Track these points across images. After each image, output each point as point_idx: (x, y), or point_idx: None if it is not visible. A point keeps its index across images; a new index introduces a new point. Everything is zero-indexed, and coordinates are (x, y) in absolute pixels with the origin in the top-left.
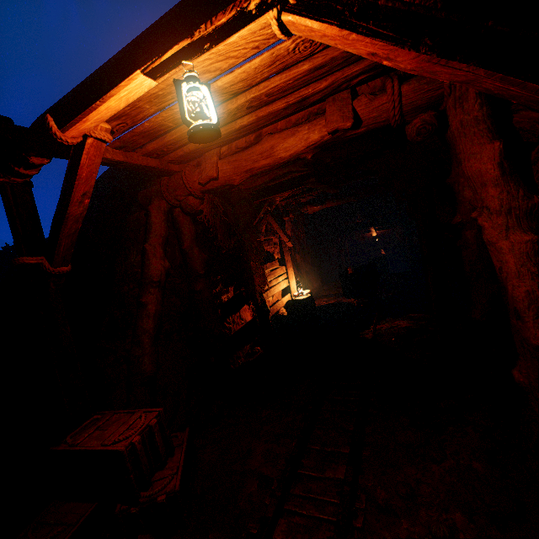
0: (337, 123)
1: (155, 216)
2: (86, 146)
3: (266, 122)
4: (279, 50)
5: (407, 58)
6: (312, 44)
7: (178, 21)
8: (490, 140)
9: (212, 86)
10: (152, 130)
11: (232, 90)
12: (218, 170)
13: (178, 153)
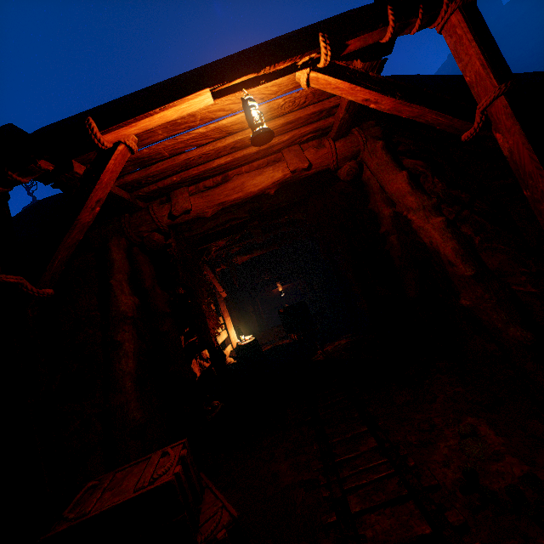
0: (297, 164)
1: (116, 253)
2: (115, 152)
3: (237, 164)
4: (273, 104)
5: (389, 101)
6: (293, 104)
7: (247, 62)
8: (399, 171)
9: (218, 123)
10: (147, 157)
11: (230, 130)
12: (191, 204)
13: (151, 188)
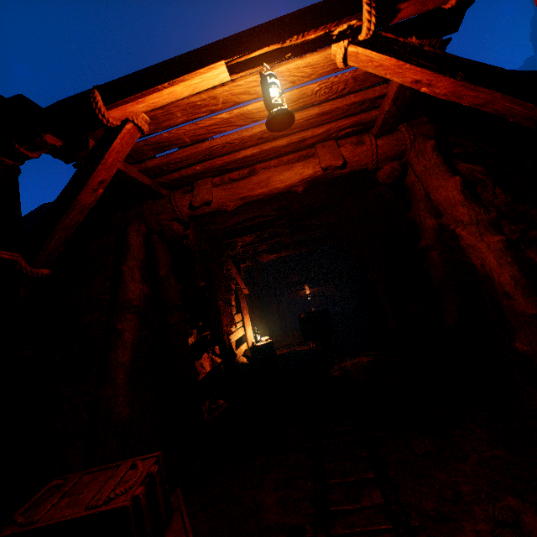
0: (330, 161)
1: (134, 239)
2: (122, 131)
3: (265, 157)
4: (306, 90)
5: (447, 83)
6: (330, 91)
7: (271, 31)
8: (451, 176)
9: (242, 109)
10: (167, 142)
11: (256, 117)
12: (213, 195)
13: (174, 176)
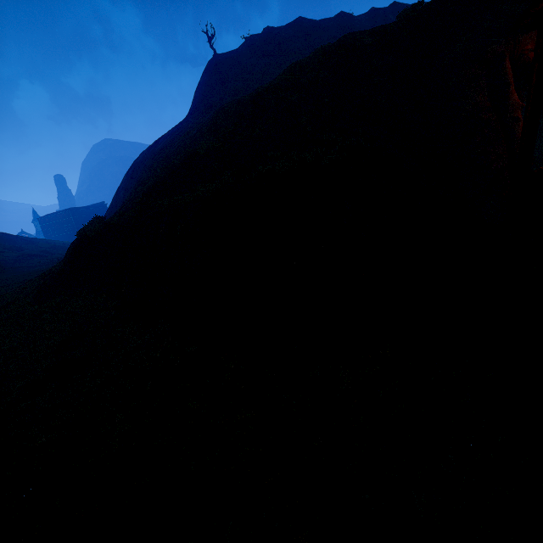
0: None
1: (508, 65)
2: None
3: None
4: None
5: None
6: None
7: None
8: None
9: None
10: None
11: None
12: None
13: None
